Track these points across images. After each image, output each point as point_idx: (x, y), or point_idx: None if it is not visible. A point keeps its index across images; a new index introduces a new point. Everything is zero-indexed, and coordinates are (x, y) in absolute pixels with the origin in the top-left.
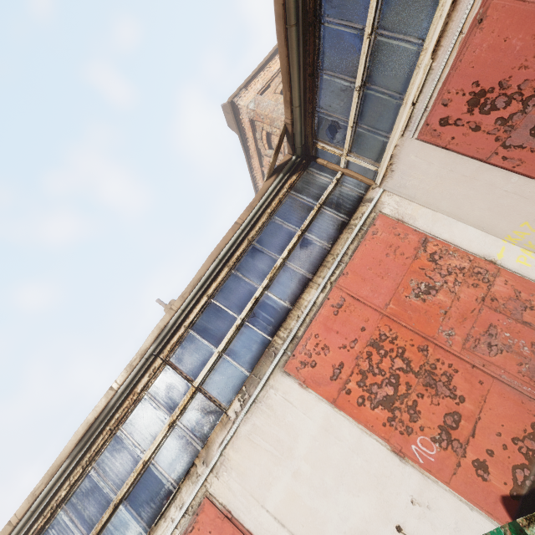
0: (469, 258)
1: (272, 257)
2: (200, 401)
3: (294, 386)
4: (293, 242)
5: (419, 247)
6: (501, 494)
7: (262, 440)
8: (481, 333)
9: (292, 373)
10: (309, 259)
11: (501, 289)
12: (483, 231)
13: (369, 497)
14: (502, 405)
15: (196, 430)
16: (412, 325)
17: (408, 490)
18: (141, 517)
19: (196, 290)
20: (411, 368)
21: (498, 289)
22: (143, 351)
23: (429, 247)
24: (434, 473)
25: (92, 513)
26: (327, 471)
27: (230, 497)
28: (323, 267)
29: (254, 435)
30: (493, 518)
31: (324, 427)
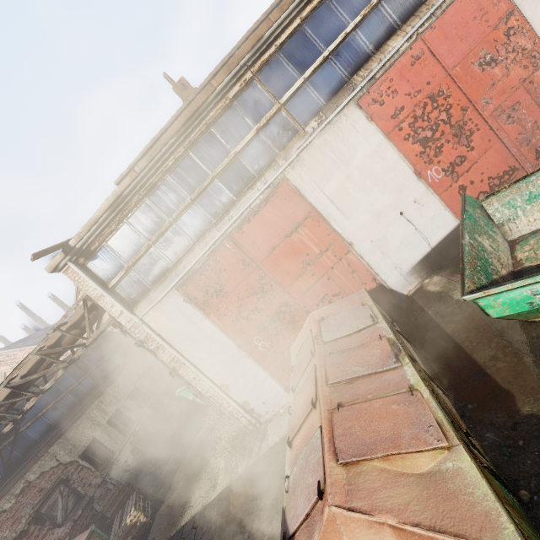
0: (534, 41)
1: None
2: (282, 117)
3: (362, 118)
4: None
5: (503, 18)
6: None
7: (329, 151)
8: (508, 107)
9: (363, 106)
10: (404, 6)
11: None
12: None
13: (390, 196)
14: (494, 157)
15: (277, 139)
16: (465, 89)
17: (415, 195)
18: (232, 188)
19: (294, 6)
20: (450, 121)
21: (539, 75)
22: (240, 57)
23: (510, 21)
24: (434, 188)
25: (194, 181)
26: (369, 177)
27: (300, 183)
28: (415, 17)
29: (324, 147)
30: (455, 215)
31: (375, 151)
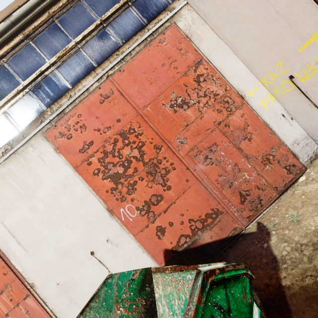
0: (226, 88)
1: (68, 39)
2: None
3: (50, 149)
4: (90, 30)
5: (192, 66)
6: (165, 248)
7: (13, 180)
8: (205, 148)
9: (50, 139)
10: (100, 51)
11: (236, 119)
12: (249, 69)
13: (79, 232)
14: (194, 198)
15: None
16: (157, 128)
17: (108, 233)
18: None
19: None
20: (143, 158)
21: (234, 119)
22: None
23: (199, 69)
24: (128, 228)
25: None
26: (56, 211)
27: None
28: (108, 61)
29: (8, 176)
30: (154, 259)
31: (64, 183)
